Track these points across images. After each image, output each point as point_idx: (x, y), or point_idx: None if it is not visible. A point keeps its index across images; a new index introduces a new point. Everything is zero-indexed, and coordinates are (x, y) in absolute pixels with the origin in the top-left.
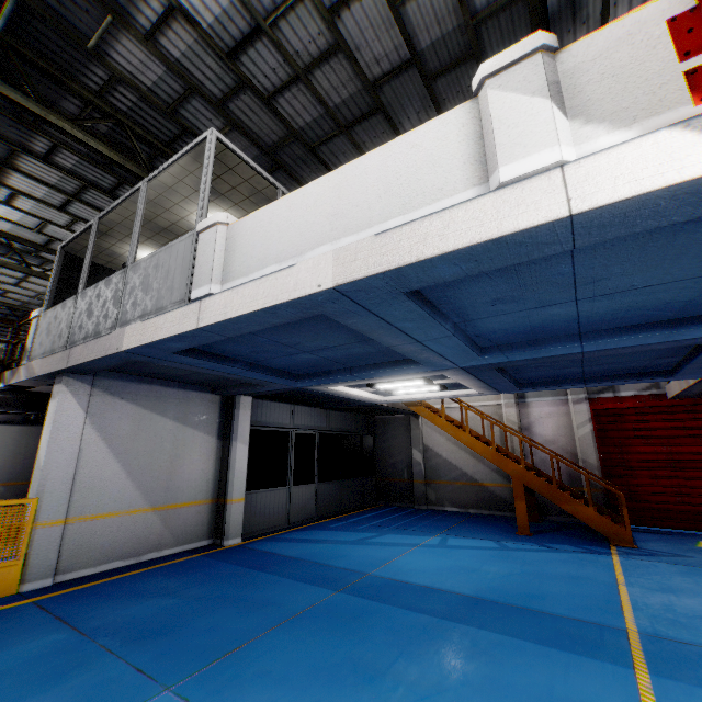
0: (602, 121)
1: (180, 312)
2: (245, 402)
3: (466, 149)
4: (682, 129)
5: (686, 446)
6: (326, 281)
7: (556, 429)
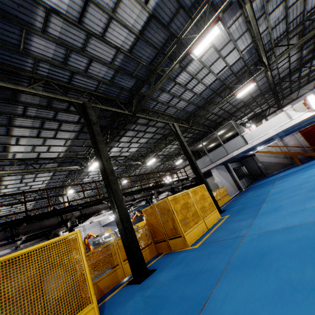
0: (300, 112)
1: (246, 146)
2: (229, 164)
3: (286, 116)
4: (307, 112)
5: None
6: (274, 133)
7: (294, 142)
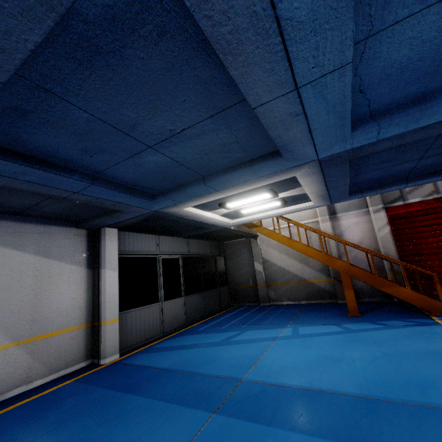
0: None
1: None
2: (110, 233)
3: None
4: None
5: None
6: None
7: (362, 234)
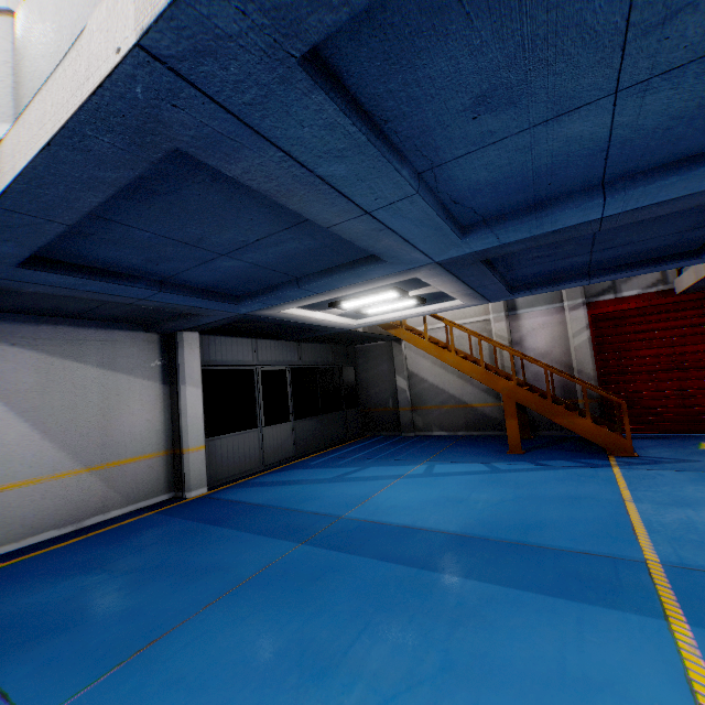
0: None
1: None
2: (189, 338)
3: None
4: None
5: (691, 345)
6: (126, 34)
7: (550, 340)
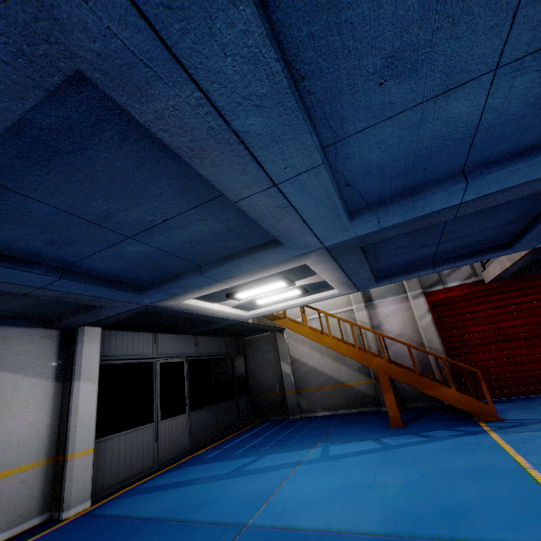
0: None
1: None
2: (90, 333)
3: None
4: None
5: (508, 321)
6: None
7: (402, 323)
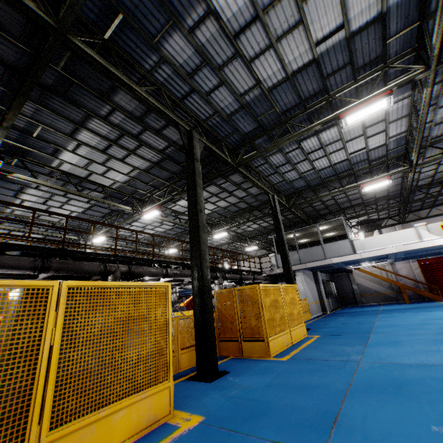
0: (434, 235)
1: (353, 255)
2: (318, 273)
3: (415, 234)
4: None
5: None
6: (394, 251)
7: (407, 271)
